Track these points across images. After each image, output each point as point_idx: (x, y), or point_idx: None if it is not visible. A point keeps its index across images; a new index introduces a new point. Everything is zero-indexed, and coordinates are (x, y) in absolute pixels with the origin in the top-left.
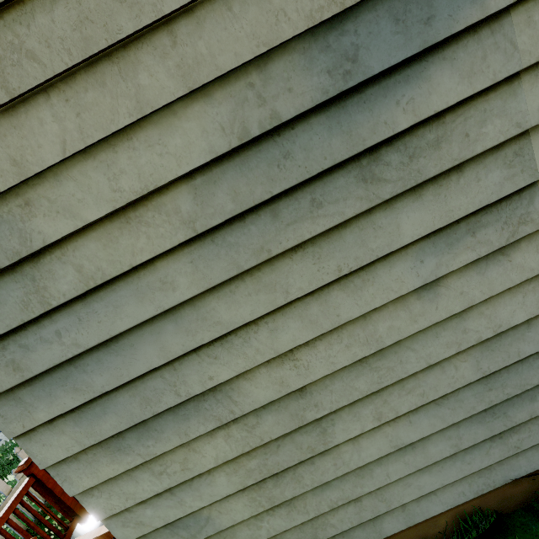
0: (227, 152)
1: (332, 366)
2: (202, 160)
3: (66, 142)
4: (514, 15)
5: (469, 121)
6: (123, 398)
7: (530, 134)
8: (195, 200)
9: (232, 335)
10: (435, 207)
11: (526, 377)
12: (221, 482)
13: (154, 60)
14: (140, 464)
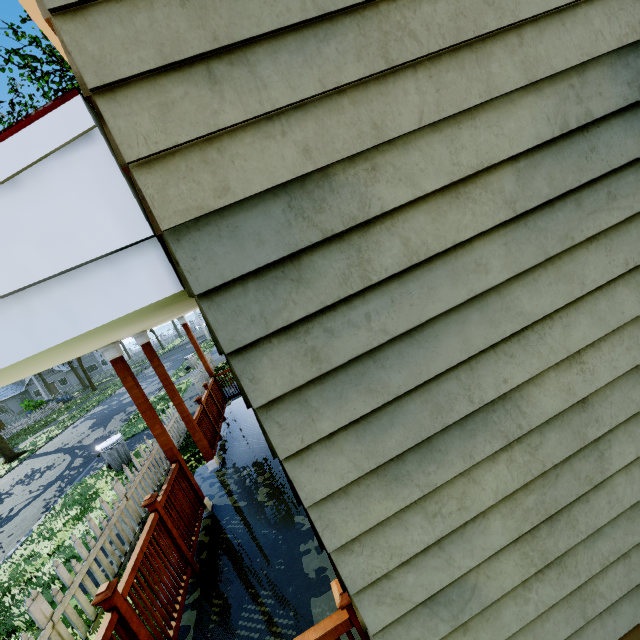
0: (547, 141)
1: (614, 372)
2: (530, 144)
3: (423, 113)
4: None
5: None
6: (414, 405)
7: None
8: (517, 182)
9: (528, 330)
10: None
11: None
12: (496, 528)
13: (504, 54)
14: (413, 502)
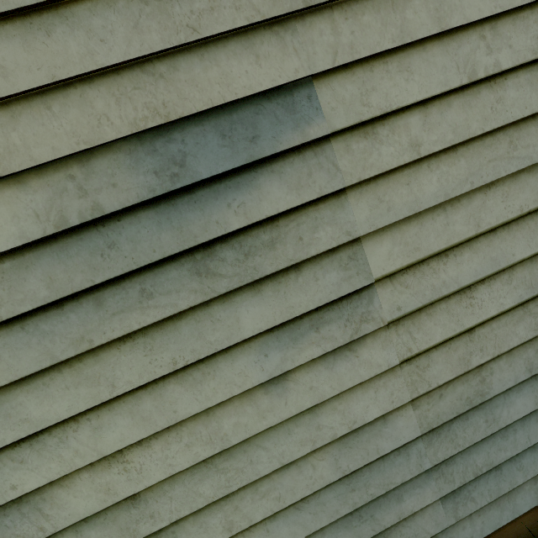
0: (44, 238)
1: (170, 469)
2: (11, 244)
3: None
4: (334, 143)
5: (302, 226)
6: None
7: (361, 241)
8: (2, 285)
9: (44, 434)
10: (276, 303)
11: (389, 475)
12: None
13: None
14: None
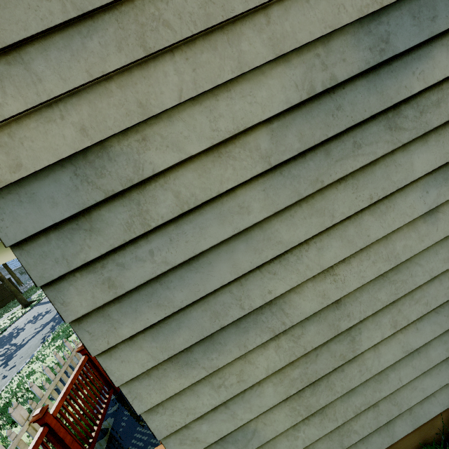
0: (297, 104)
1: (362, 280)
2: (280, 108)
3: (183, 91)
4: None
5: None
6: (196, 313)
7: None
8: (272, 140)
9: (288, 253)
10: (436, 150)
11: None
12: (269, 392)
13: (253, 33)
14: (202, 378)
